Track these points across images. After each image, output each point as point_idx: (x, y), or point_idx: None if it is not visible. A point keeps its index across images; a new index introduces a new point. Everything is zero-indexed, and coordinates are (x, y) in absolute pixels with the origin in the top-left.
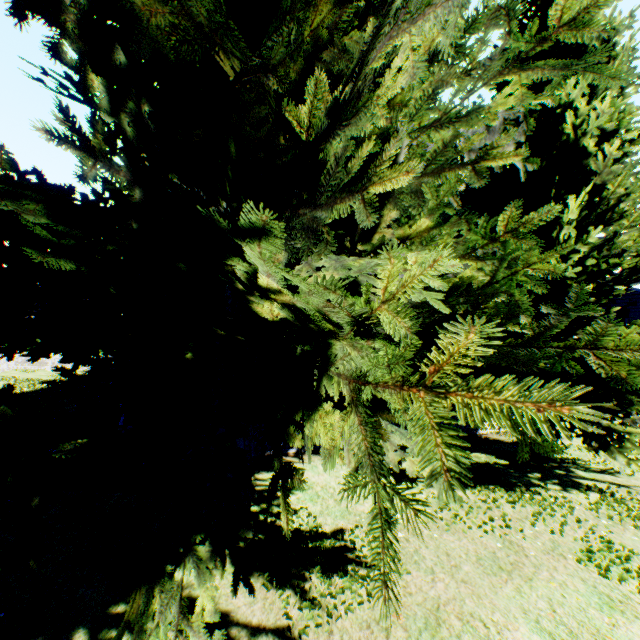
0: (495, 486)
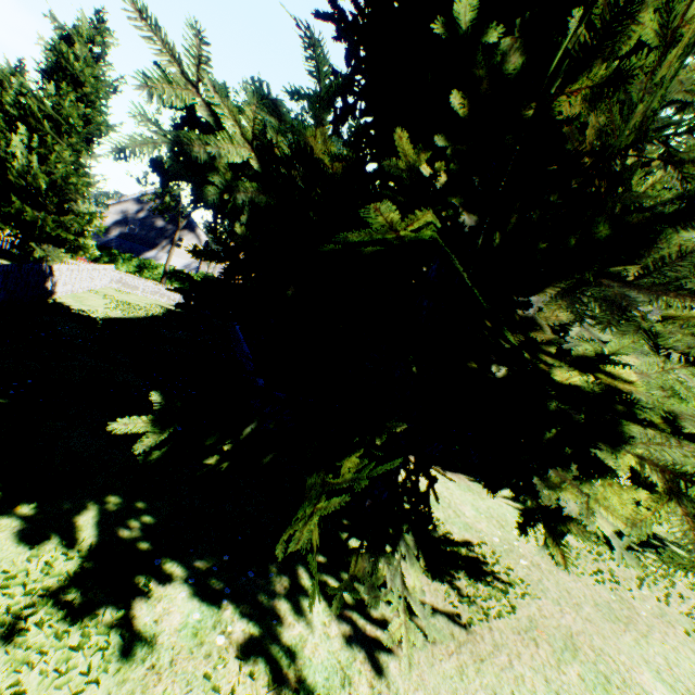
0: (596, 539)
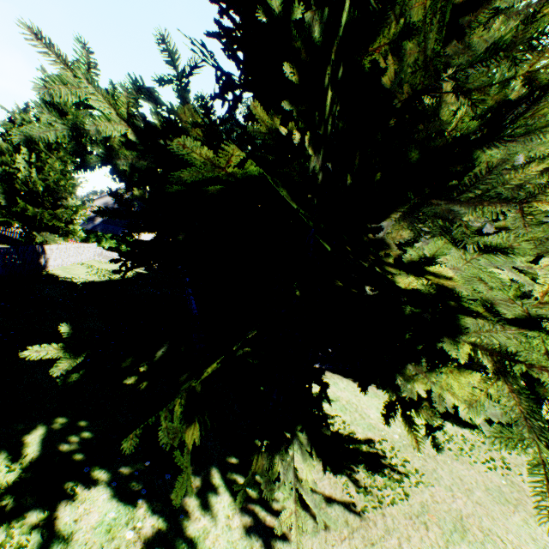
0: None
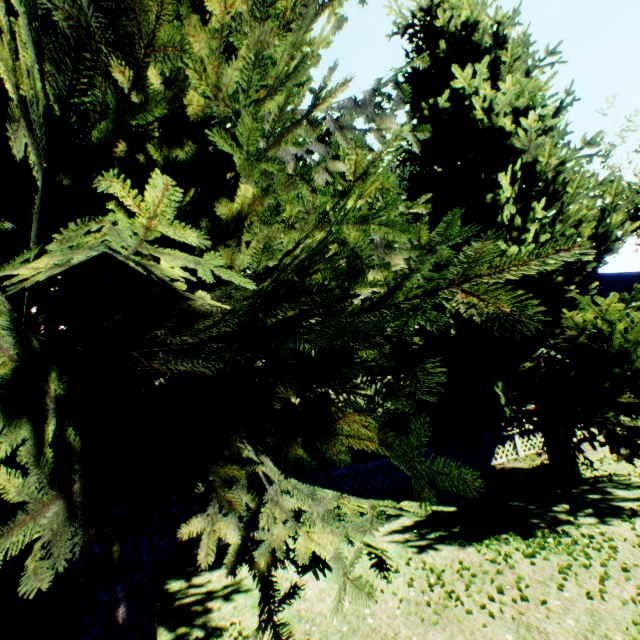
0: (509, 534)
